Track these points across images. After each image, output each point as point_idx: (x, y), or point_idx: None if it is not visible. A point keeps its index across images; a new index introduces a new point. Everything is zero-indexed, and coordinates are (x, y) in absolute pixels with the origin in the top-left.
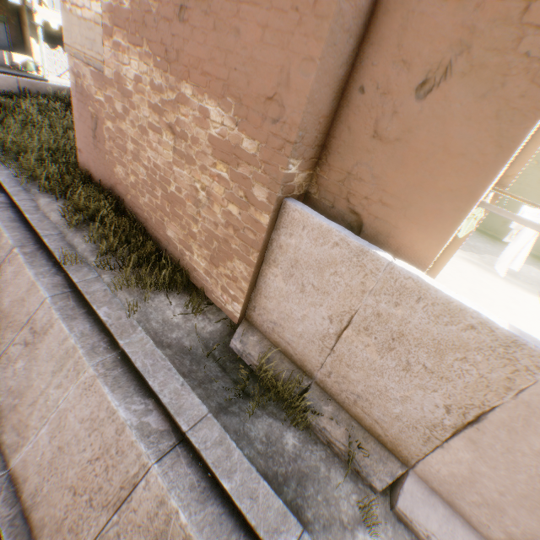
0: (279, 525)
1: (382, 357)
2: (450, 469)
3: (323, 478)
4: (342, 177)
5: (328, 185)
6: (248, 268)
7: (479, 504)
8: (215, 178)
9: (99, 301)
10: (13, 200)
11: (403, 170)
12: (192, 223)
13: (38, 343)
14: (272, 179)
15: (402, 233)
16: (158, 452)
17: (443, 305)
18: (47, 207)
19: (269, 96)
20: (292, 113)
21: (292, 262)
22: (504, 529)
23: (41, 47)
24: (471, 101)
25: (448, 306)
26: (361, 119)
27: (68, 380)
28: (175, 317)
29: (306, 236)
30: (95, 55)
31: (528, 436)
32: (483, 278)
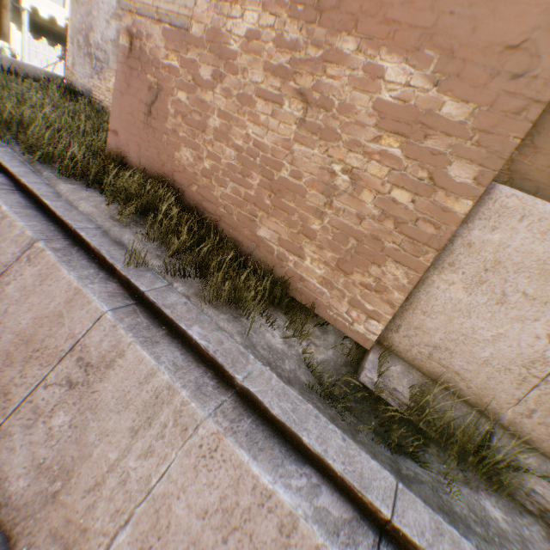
0: None
1: None
2: None
3: None
4: None
5: (528, 171)
6: (411, 273)
7: None
8: (374, 156)
9: (185, 318)
10: (19, 182)
11: None
12: (313, 217)
13: (94, 383)
14: (490, 152)
15: None
16: None
17: None
18: (72, 195)
19: (511, 45)
20: None
21: (486, 265)
22: None
23: (24, 34)
24: None
25: None
26: None
27: (164, 443)
28: (277, 342)
29: (524, 229)
30: (177, 9)
31: None
32: None
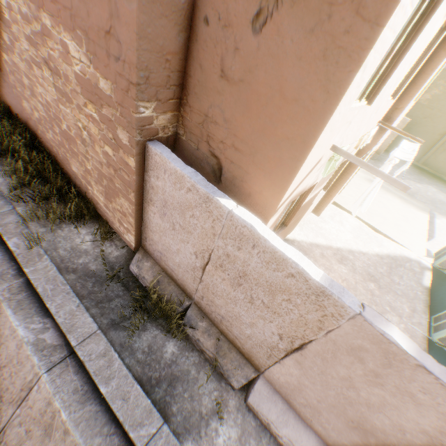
0: (143, 419)
1: (235, 290)
2: (286, 379)
3: (192, 379)
4: (202, 119)
5: (192, 127)
6: (130, 206)
7: (305, 405)
8: (90, 118)
9: (11, 233)
10: None
11: (249, 115)
12: (86, 160)
13: None
14: (128, 122)
15: (253, 178)
16: (49, 364)
17: (271, 253)
18: None
19: (107, 30)
20: (128, 51)
21: (163, 203)
22: (322, 424)
23: None
24: (302, 37)
25: (275, 255)
26: (209, 56)
27: None
28: (85, 244)
29: (168, 180)
30: None
31: (336, 365)
32: (382, 198)
